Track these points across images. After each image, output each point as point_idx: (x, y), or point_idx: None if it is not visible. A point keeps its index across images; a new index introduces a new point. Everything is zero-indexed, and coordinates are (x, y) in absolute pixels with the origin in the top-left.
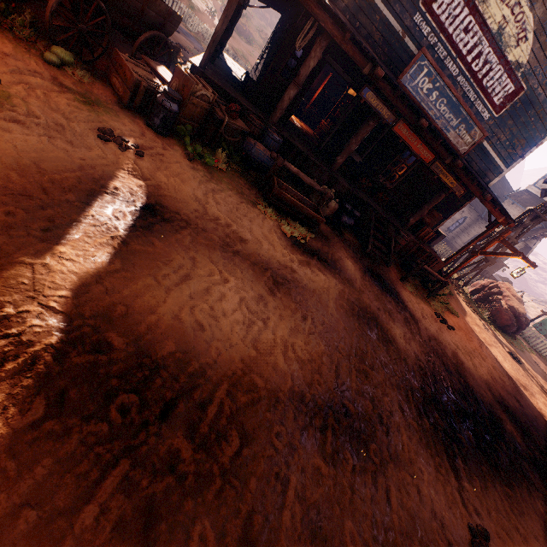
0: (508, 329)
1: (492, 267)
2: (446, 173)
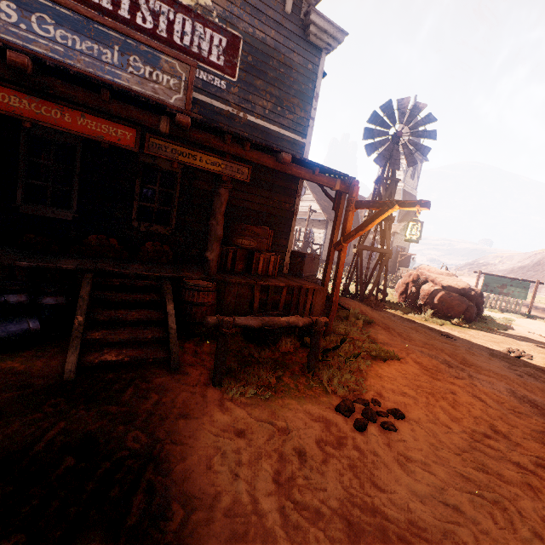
0: (470, 314)
1: (404, 263)
2: (189, 152)
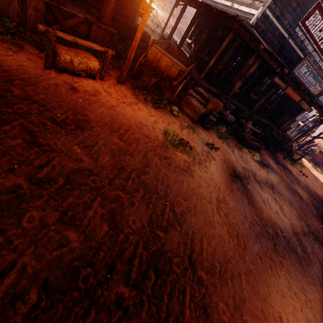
0: (320, 164)
1: None
2: (305, 104)
